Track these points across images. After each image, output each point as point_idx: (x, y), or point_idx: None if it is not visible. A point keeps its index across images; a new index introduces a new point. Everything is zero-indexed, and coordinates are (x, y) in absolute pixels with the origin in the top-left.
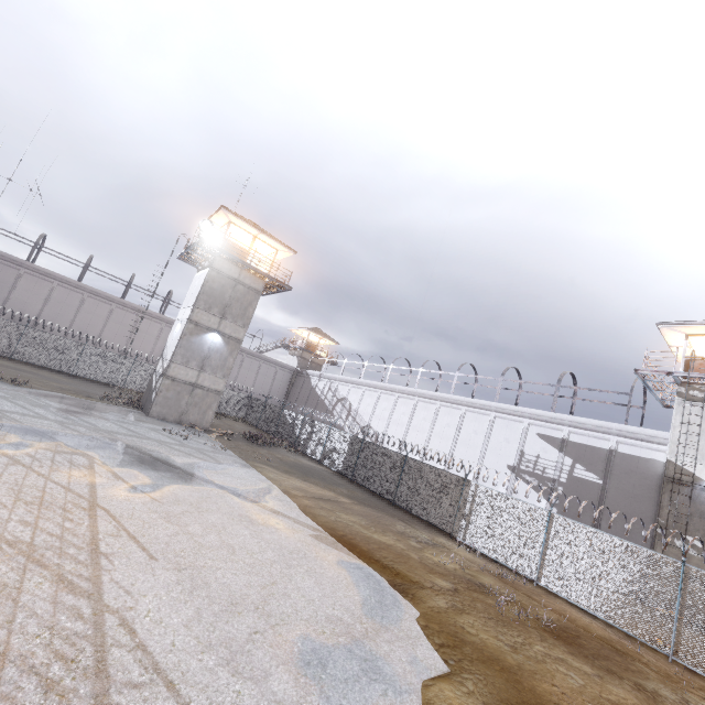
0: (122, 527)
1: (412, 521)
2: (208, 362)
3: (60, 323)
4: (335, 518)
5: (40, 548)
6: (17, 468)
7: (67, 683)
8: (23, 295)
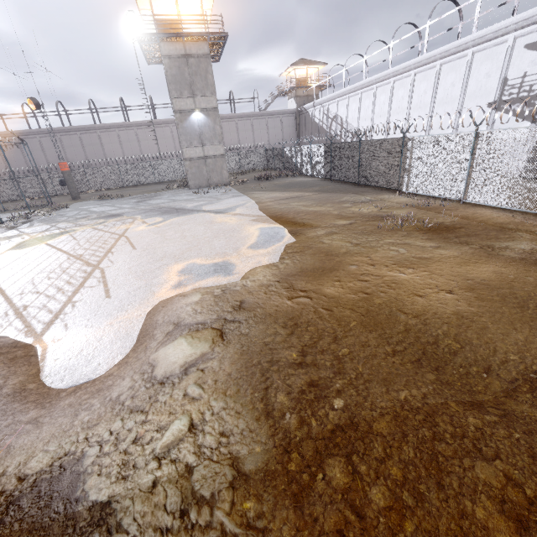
0: (129, 241)
1: (366, 191)
2: (204, 137)
3: (136, 155)
4: (285, 207)
5: (85, 255)
6: (95, 232)
7: (67, 289)
8: (109, 148)
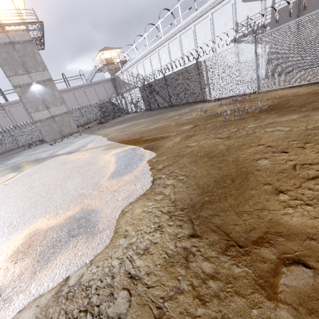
0: None
1: (181, 108)
2: (47, 102)
3: None
4: (128, 132)
5: None
6: None
7: None
8: None
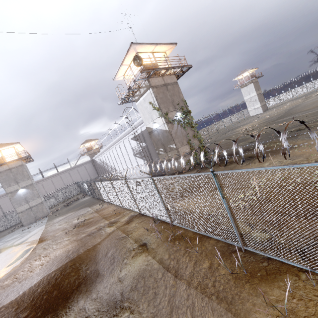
0: None
1: (95, 203)
2: (28, 198)
3: None
4: (52, 228)
5: None
6: None
7: None
8: None
